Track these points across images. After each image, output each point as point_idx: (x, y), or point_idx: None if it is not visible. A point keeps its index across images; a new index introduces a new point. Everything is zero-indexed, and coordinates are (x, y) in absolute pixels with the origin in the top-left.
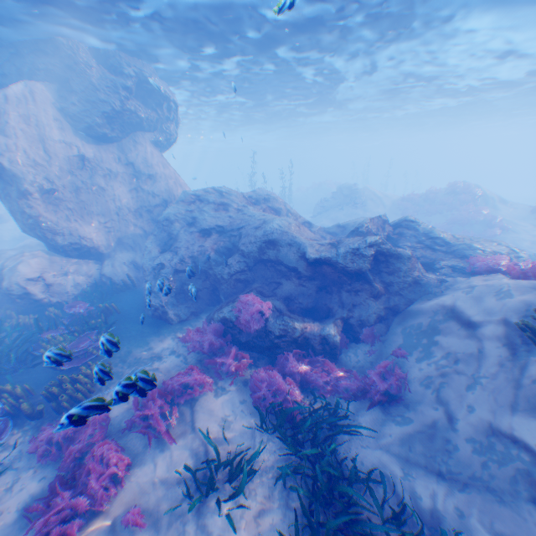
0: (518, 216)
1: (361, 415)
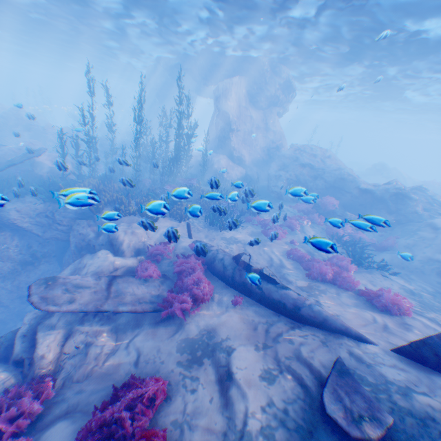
0: None
1: (371, 251)
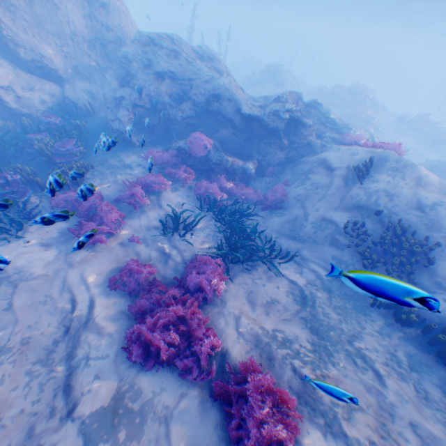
0: (388, 121)
1: (259, 213)
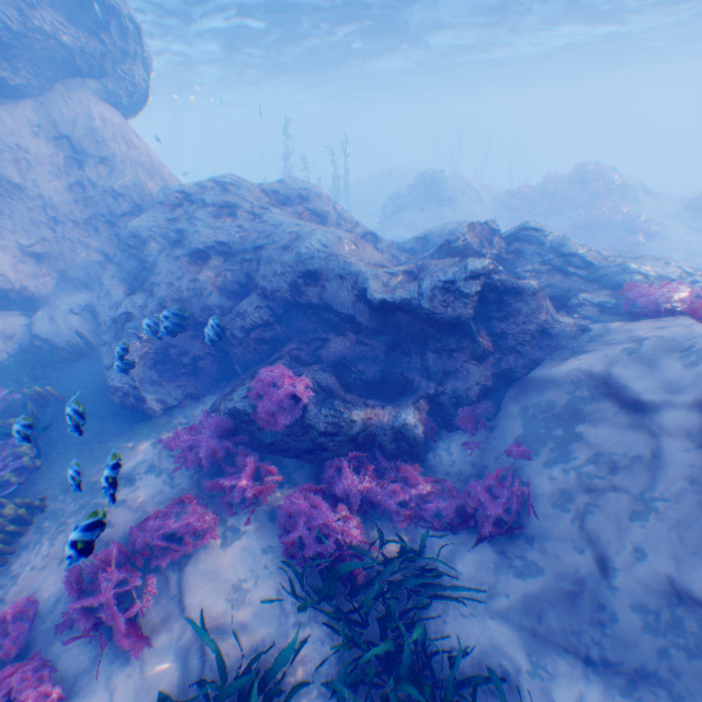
0: (668, 214)
1: (460, 558)
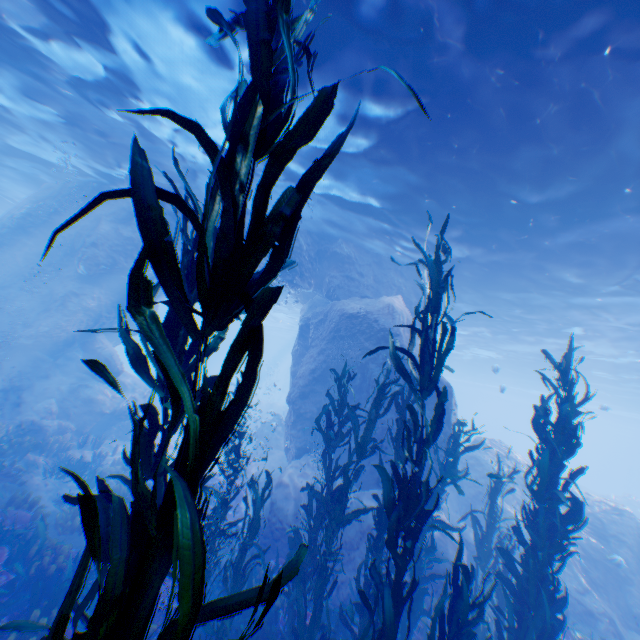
0: None
1: None
